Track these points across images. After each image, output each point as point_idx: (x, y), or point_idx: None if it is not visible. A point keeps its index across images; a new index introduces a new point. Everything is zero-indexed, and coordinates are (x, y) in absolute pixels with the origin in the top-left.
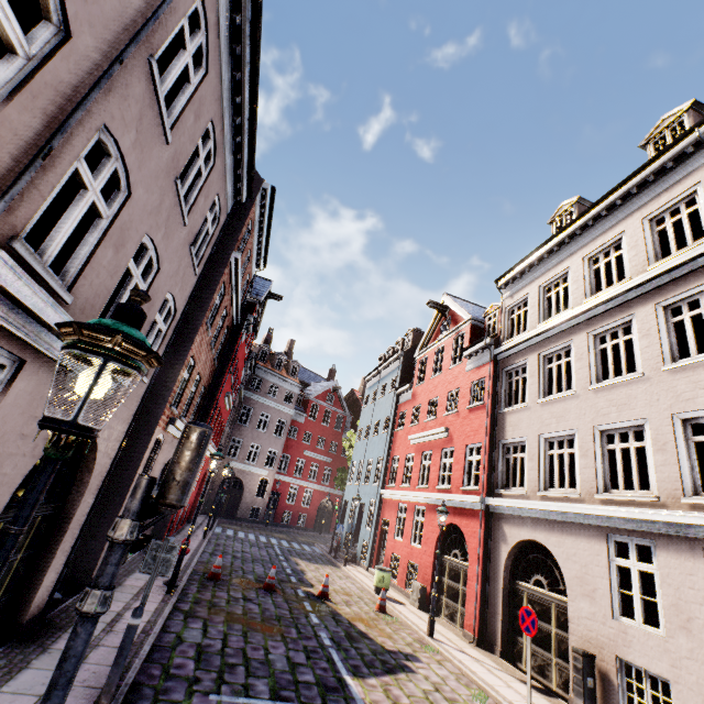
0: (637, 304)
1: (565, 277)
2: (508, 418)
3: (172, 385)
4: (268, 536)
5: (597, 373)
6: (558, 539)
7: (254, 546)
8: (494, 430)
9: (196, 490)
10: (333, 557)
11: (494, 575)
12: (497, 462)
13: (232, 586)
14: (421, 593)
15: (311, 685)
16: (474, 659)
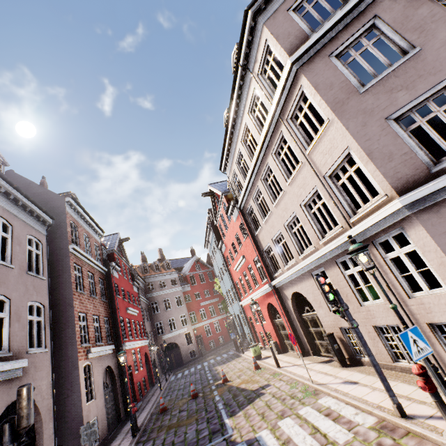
0: (266, 157)
1: (256, 144)
2: (259, 237)
3: (74, 336)
4: (203, 362)
5: (273, 197)
6: (300, 286)
7: (192, 375)
8: (258, 246)
9: (144, 367)
10: (238, 352)
11: (293, 318)
12: (267, 261)
13: (174, 409)
14: (275, 345)
15: (205, 437)
16: (298, 366)
